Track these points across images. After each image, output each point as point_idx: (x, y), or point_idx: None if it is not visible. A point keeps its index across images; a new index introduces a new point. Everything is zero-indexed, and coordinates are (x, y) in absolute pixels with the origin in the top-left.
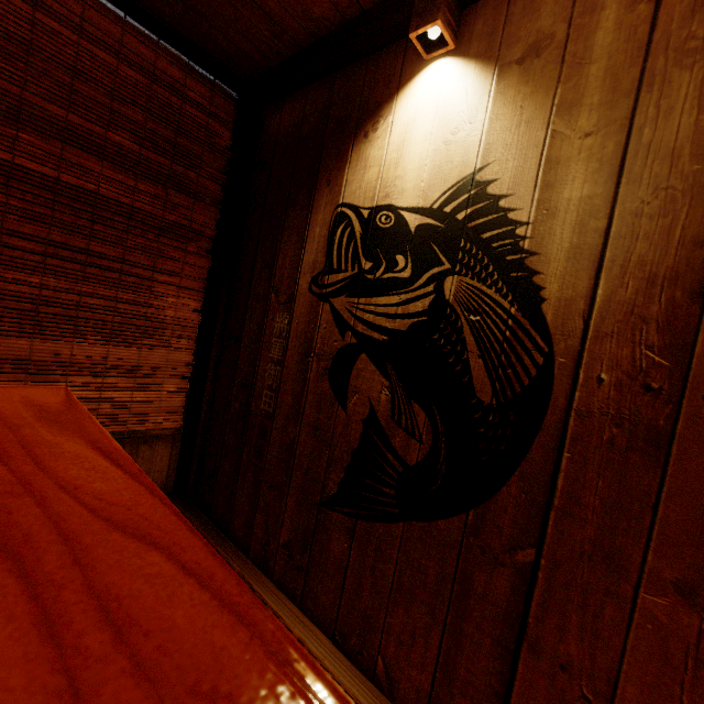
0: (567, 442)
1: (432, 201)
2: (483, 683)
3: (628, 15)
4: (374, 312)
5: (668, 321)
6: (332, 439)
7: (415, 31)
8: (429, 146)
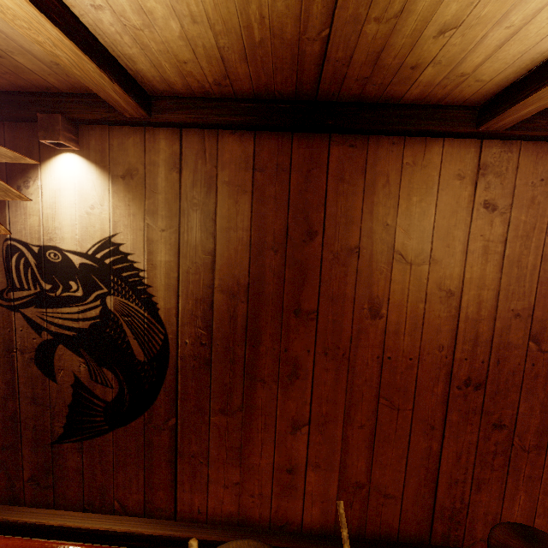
0: (179, 371)
1: (87, 249)
2: (166, 480)
3: (170, 175)
4: (62, 318)
5: (204, 317)
6: (51, 402)
7: (43, 140)
8: (76, 212)
